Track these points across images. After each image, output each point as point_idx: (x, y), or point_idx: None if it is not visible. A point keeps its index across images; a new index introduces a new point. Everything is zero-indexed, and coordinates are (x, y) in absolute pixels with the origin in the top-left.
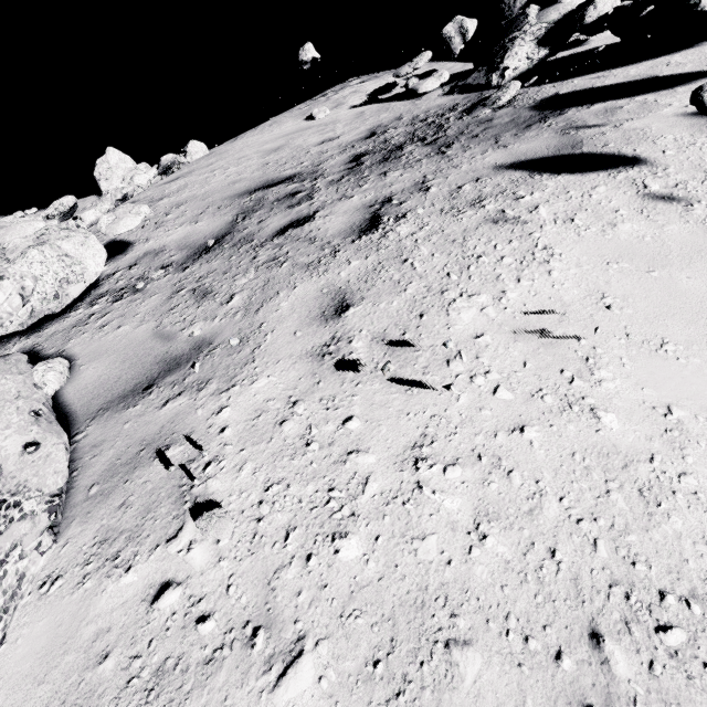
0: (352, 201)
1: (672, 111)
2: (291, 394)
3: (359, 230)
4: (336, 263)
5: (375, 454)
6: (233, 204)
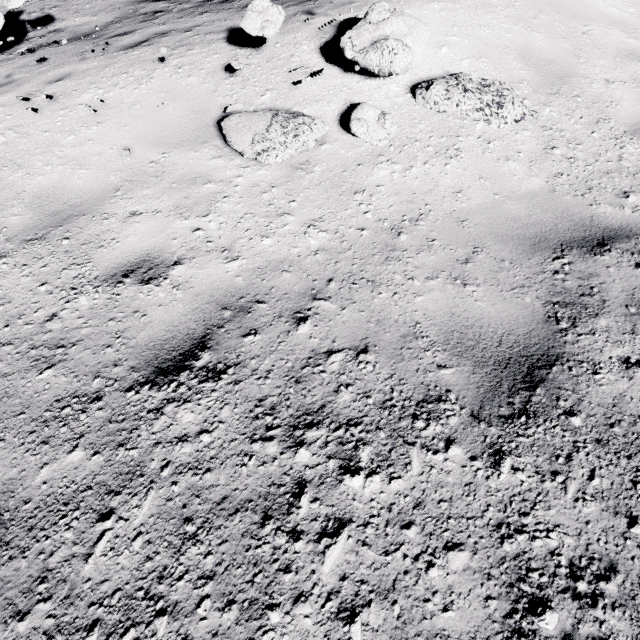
0: (159, 28)
1: (347, 16)
2: (5, 104)
3: (127, 47)
4: (91, 61)
5: (3, 125)
6: (123, 9)
